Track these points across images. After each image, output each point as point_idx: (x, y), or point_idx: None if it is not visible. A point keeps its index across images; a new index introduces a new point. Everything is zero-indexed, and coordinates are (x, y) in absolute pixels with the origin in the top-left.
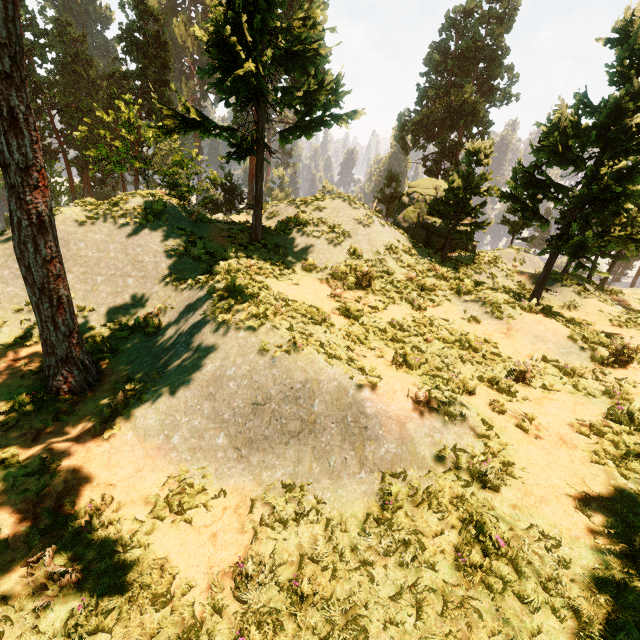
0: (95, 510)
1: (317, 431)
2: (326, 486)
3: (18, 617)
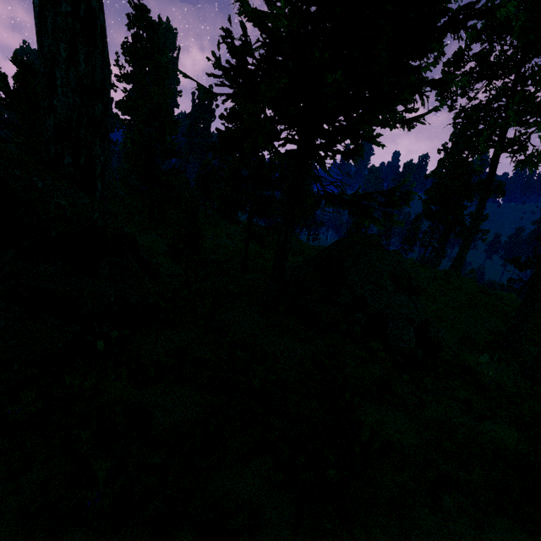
0: None
1: None
2: None
3: None
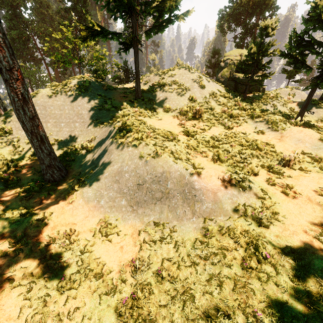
0: (67, 235)
1: (170, 197)
2: (175, 224)
3: (38, 281)
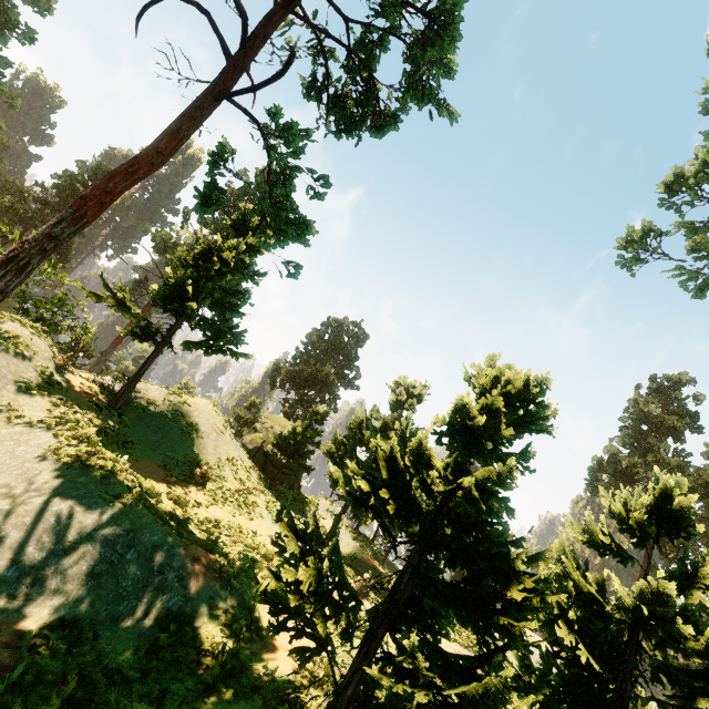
0: None
1: (121, 576)
2: (109, 627)
3: None
